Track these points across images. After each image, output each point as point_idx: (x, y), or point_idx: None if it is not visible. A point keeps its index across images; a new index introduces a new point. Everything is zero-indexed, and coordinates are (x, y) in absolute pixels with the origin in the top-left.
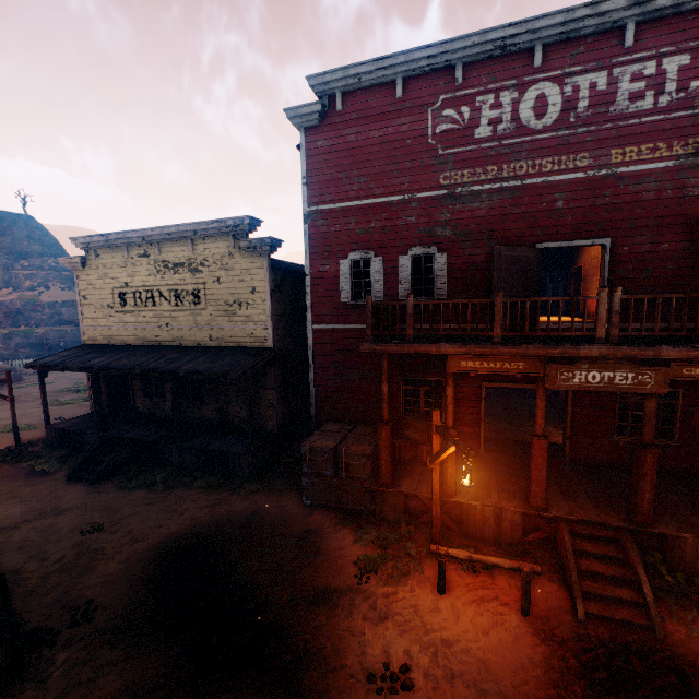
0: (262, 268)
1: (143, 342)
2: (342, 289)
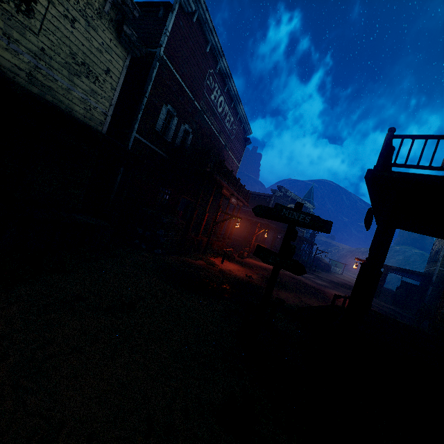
0: (123, 60)
1: None
2: (159, 122)
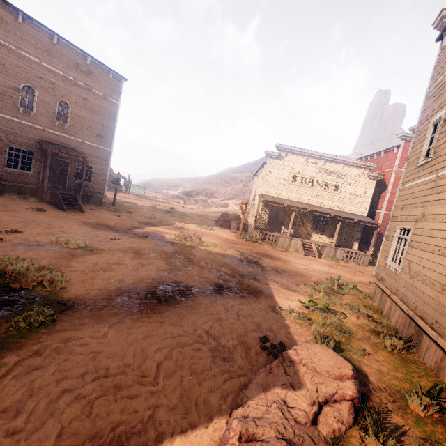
0: (372, 185)
1: (299, 200)
2: None
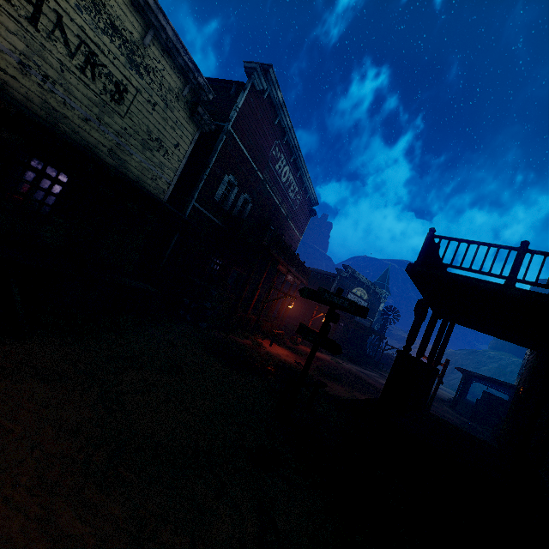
0: (192, 136)
1: None
2: (218, 191)
